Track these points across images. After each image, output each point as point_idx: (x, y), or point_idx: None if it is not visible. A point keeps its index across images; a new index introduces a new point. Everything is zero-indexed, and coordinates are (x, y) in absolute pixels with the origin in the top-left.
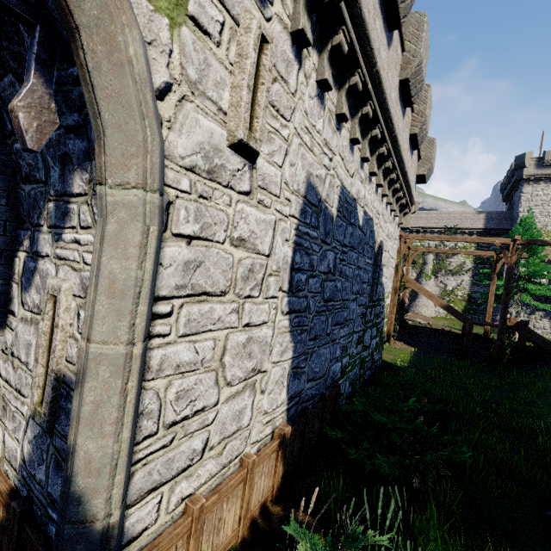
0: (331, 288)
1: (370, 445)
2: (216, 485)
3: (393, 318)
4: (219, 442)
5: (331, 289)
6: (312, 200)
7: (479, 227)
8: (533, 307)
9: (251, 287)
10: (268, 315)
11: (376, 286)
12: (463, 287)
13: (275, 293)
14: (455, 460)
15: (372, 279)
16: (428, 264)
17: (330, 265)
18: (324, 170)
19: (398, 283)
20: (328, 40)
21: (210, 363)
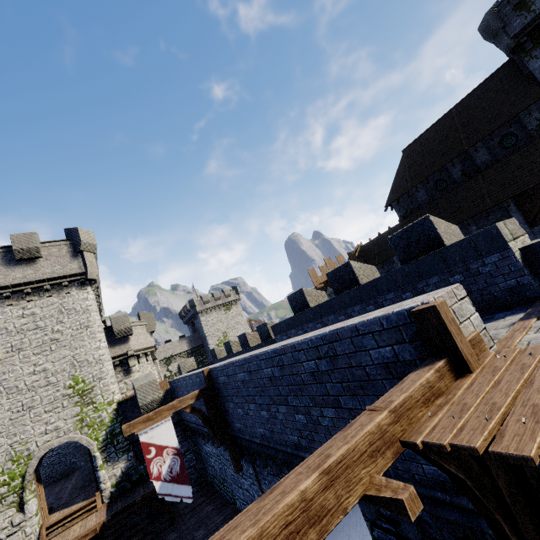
0: None
1: None
2: None
3: None
4: None
5: None
6: None
7: (187, 349)
8: None
9: None
10: None
11: None
12: None
13: None
14: None
15: None
16: None
17: None
18: None
19: None
20: None
21: None
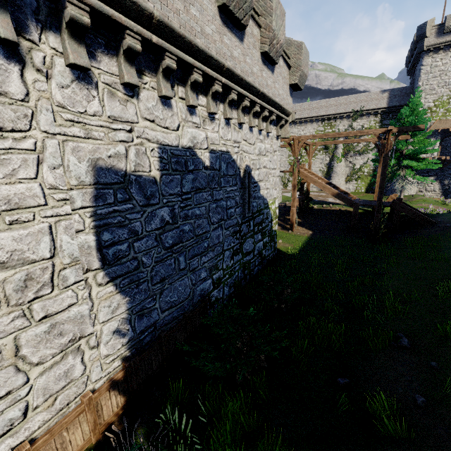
0: (174, 235)
1: (208, 353)
2: (56, 422)
3: (294, 210)
4: (45, 400)
5: (175, 235)
6: (110, 180)
7: (383, 106)
8: (426, 174)
9: (37, 290)
10: (75, 297)
11: (249, 204)
12: (369, 164)
13: (79, 277)
14: (270, 355)
15: (242, 200)
16: (339, 148)
17: (165, 219)
18: (121, 145)
19: (295, 181)
20: (61, 14)
21: (1, 364)
